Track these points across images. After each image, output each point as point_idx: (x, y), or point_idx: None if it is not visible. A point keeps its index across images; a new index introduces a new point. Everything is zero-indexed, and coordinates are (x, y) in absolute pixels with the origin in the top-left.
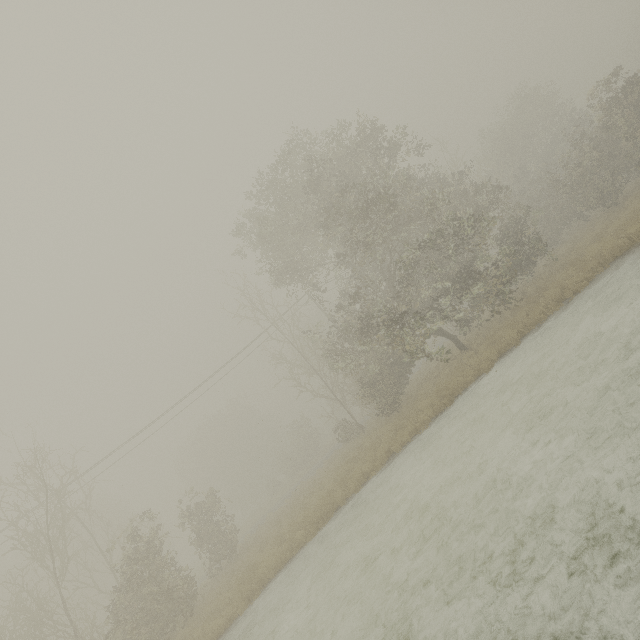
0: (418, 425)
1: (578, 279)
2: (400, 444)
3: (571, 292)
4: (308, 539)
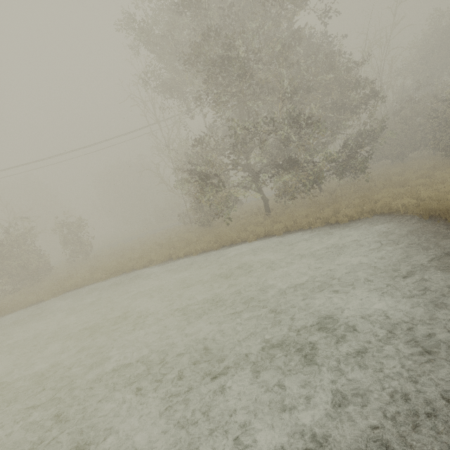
0: (193, 250)
1: (348, 213)
2: (178, 255)
3: (335, 220)
4: (100, 280)
